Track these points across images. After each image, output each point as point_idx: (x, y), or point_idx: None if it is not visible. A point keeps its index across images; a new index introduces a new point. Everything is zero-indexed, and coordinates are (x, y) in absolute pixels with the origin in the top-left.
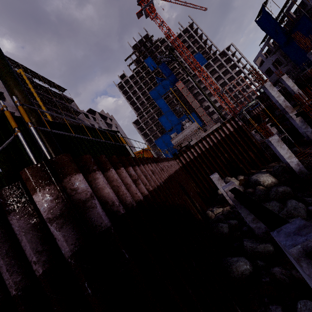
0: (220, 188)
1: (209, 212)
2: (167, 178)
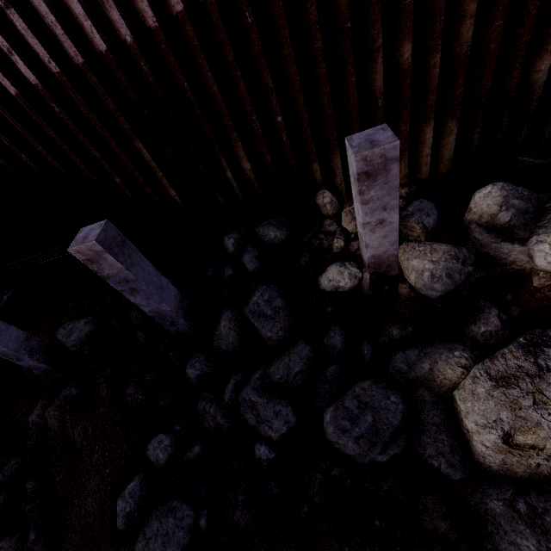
0: (354, 199)
1: (322, 198)
2: (15, 95)
